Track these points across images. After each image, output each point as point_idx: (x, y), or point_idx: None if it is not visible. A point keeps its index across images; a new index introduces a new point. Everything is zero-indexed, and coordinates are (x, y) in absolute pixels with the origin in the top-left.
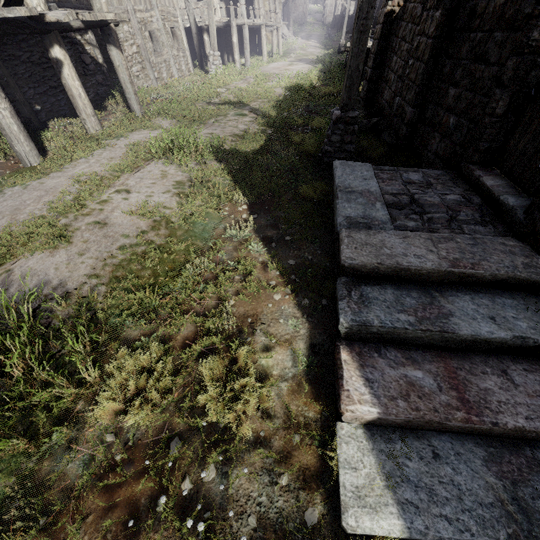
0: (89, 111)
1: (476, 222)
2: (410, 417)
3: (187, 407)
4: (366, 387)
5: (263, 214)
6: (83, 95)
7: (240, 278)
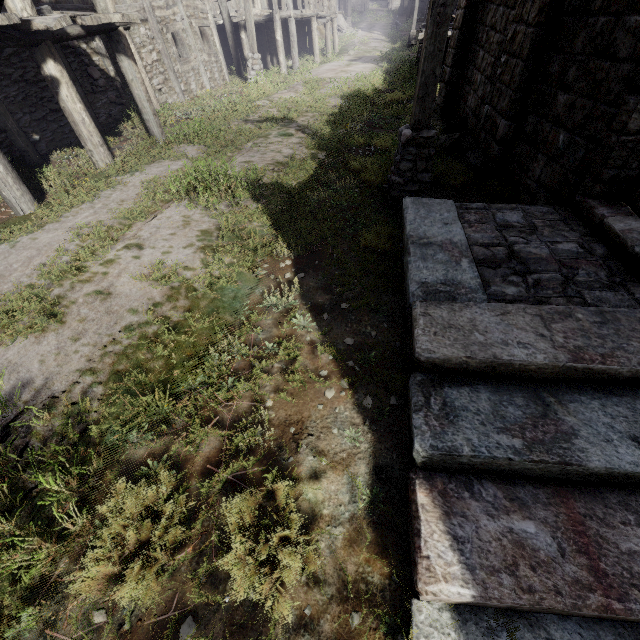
0: (96, 140)
1: (601, 285)
2: (520, 603)
3: (205, 569)
4: (454, 552)
5: (312, 272)
6: (88, 121)
7: (281, 366)
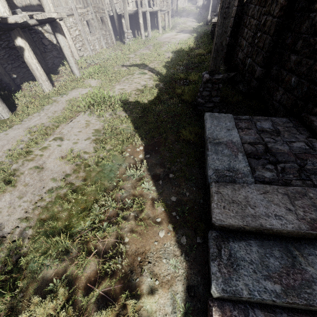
0: (44, 78)
1: None
2: None
3: None
4: None
5: (154, 154)
6: (39, 68)
7: (134, 214)
